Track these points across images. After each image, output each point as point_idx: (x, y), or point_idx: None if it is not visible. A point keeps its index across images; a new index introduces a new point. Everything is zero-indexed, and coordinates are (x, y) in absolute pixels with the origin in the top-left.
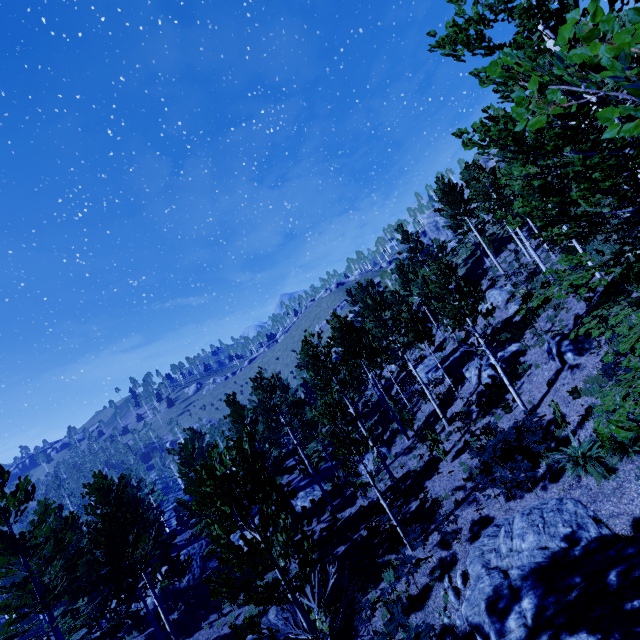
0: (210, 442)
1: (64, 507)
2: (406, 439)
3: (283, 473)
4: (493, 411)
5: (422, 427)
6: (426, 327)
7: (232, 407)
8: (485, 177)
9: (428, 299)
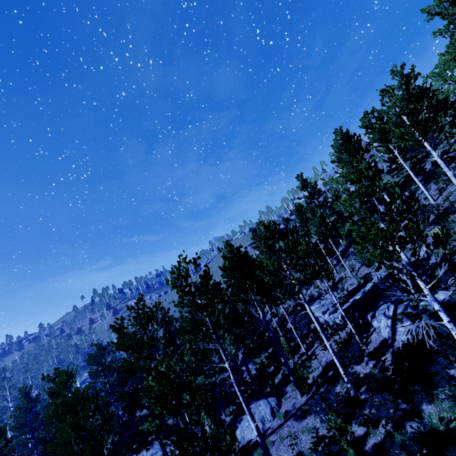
0: (116, 358)
1: (3, 398)
2: (299, 394)
3: (157, 417)
4: (429, 392)
5: (318, 381)
6: (325, 263)
7: (117, 333)
8: (397, 99)
9: (325, 237)
